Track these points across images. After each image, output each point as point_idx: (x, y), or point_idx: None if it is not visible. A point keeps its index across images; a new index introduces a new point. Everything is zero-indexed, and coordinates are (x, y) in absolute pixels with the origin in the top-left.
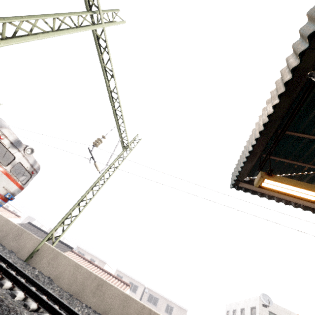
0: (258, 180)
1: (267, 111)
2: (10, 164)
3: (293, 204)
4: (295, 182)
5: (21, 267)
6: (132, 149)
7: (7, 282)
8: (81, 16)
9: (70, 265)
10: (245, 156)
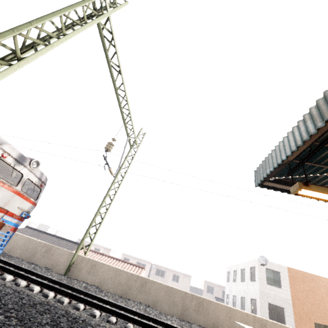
0: (296, 190)
1: (308, 130)
2: (20, 182)
3: None
4: (327, 190)
5: (67, 283)
6: (139, 145)
7: (81, 305)
8: (85, 5)
9: (110, 270)
10: (277, 163)
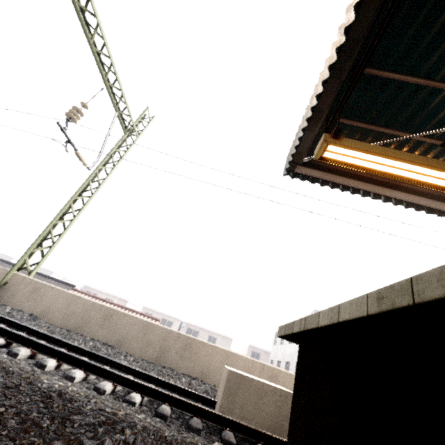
0: (320, 147)
1: (345, 23)
2: None
3: (361, 193)
4: (368, 147)
5: None
6: (141, 133)
7: None
8: None
9: (61, 297)
10: (306, 117)
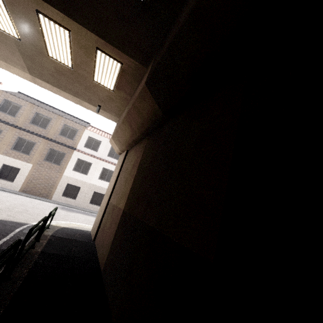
0: None
1: None
2: None
3: None
4: None
5: None
6: None
7: None
8: None
9: None
10: None
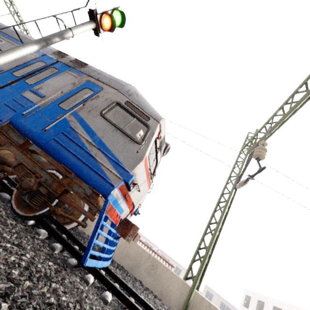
0: None
1: None
2: (153, 173)
3: None
4: None
5: None
6: None
7: None
8: None
9: None
10: None
